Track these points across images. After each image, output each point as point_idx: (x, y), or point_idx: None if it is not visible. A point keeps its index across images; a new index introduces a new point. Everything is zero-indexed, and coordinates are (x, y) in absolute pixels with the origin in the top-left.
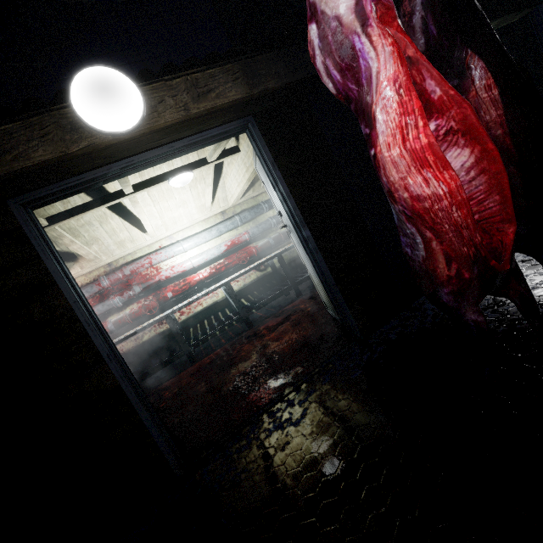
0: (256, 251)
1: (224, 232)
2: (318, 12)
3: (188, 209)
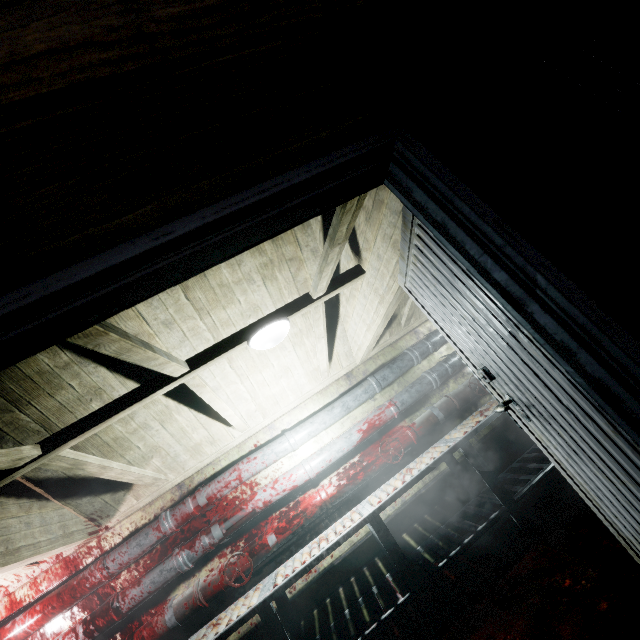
0: (414, 435)
1: (353, 407)
2: None
3: (294, 378)
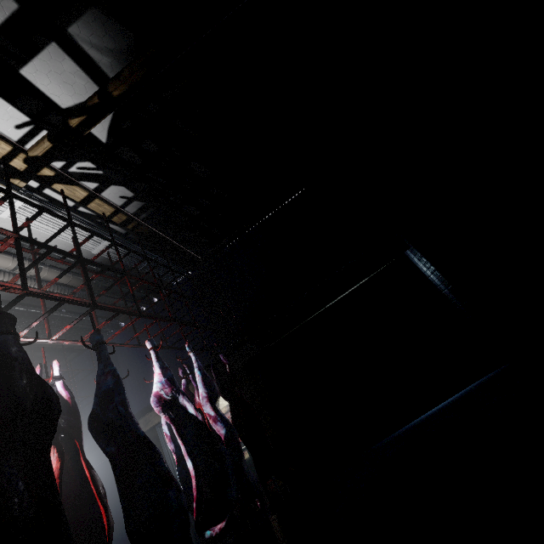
0: None
1: None
2: None
3: None
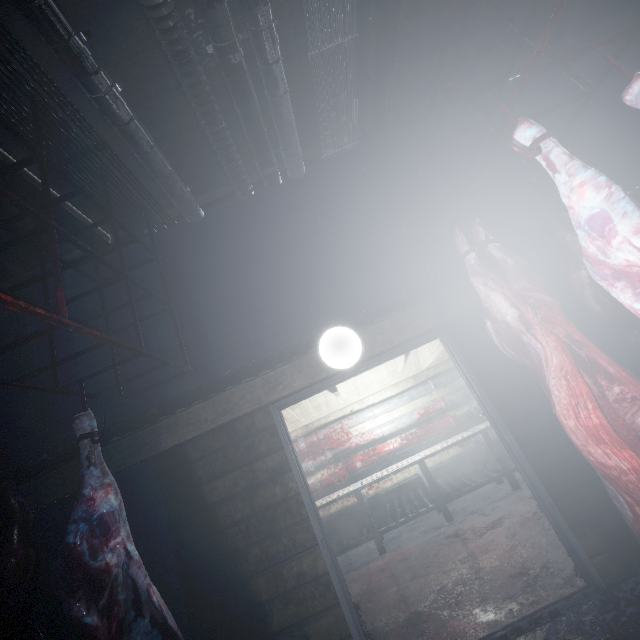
0: (454, 422)
1: (416, 398)
2: (491, 316)
3: (380, 374)
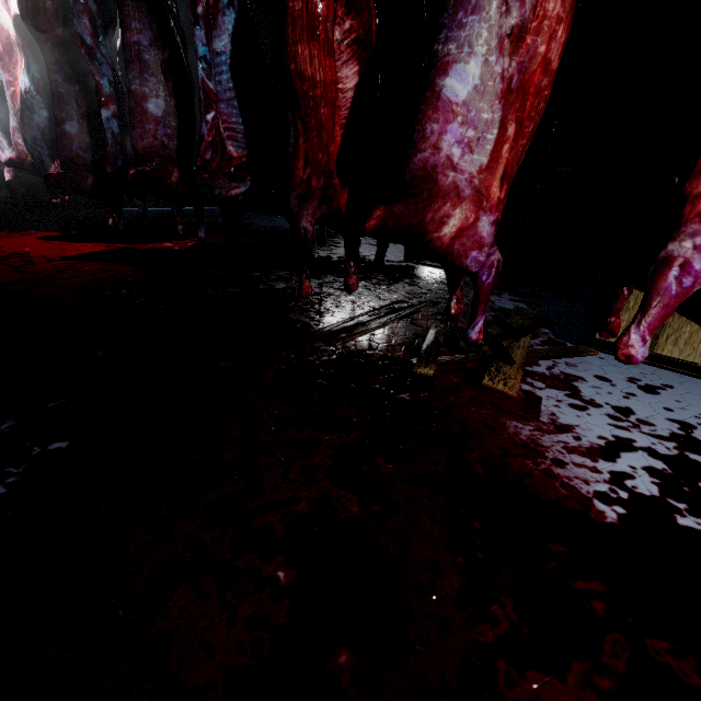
0: None
1: None
2: None
3: None
